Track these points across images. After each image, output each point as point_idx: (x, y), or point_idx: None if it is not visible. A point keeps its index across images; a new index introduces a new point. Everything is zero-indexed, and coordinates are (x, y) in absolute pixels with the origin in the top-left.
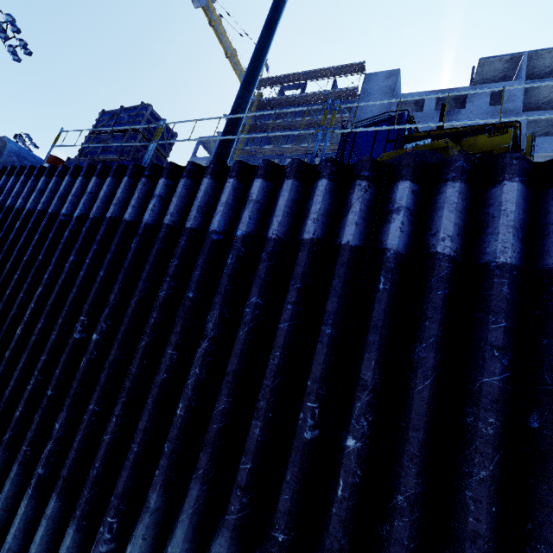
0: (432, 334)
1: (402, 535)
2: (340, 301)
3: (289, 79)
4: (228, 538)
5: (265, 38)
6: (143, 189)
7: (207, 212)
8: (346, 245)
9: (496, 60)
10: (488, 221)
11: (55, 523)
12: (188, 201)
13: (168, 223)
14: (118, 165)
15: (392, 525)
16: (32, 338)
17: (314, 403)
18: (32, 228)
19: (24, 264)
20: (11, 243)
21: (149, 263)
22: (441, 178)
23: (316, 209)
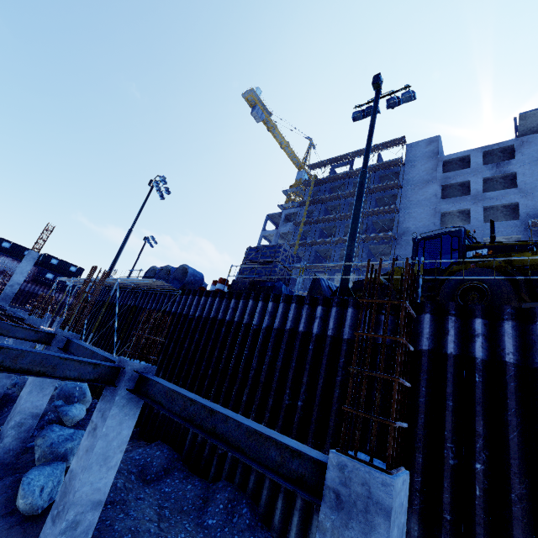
0: (512, 407)
1: (517, 514)
2: (453, 387)
3: (338, 160)
4: (417, 518)
5: (359, 206)
6: (307, 312)
7: (354, 328)
8: (451, 354)
9: (537, 111)
10: (532, 344)
11: (302, 513)
12: (339, 320)
13: (331, 334)
14: (286, 295)
15: (511, 509)
16: (256, 403)
17: (451, 444)
18: (234, 332)
19: (236, 356)
20: (221, 341)
21: (324, 359)
22: (500, 317)
23: (427, 332)
